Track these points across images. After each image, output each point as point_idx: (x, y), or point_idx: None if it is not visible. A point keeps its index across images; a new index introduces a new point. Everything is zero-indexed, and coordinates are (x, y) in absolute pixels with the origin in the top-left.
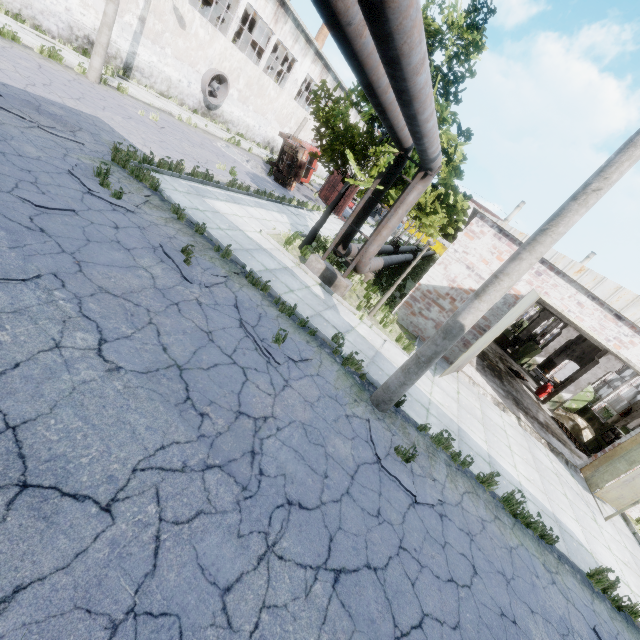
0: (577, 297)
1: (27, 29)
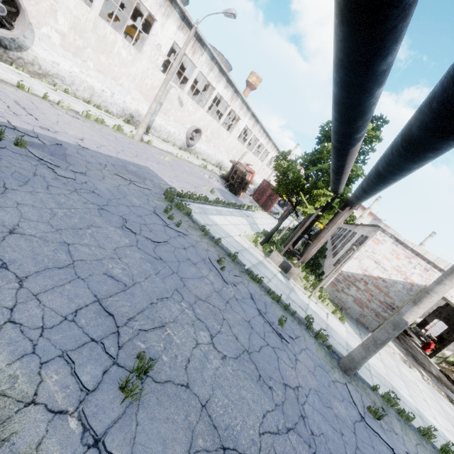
0: None
1: (102, 113)
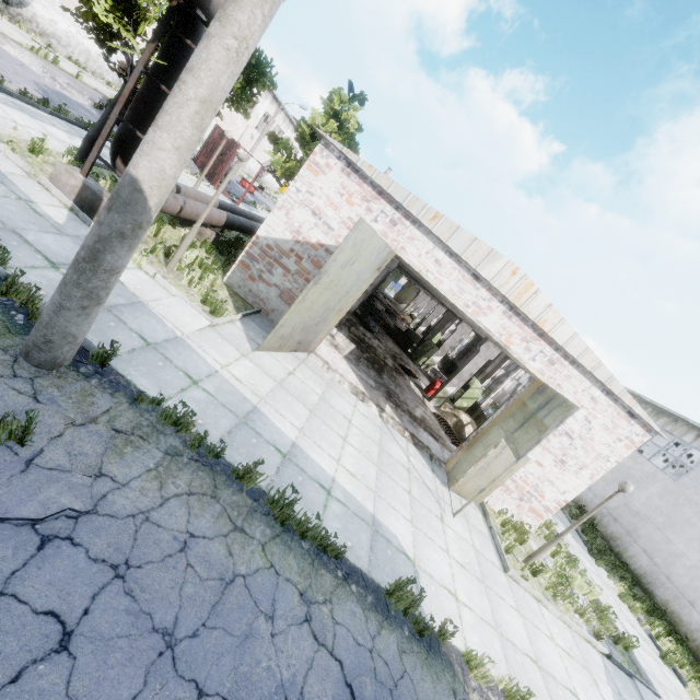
0: (435, 253)
1: None
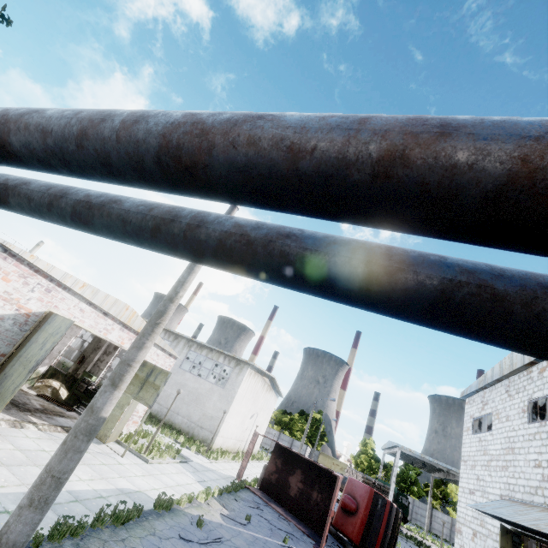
0: (80, 305)
1: None
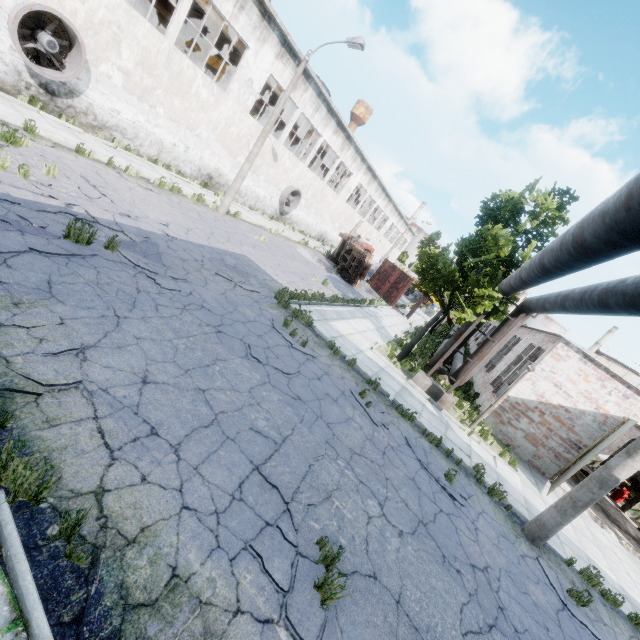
0: None
1: (173, 175)
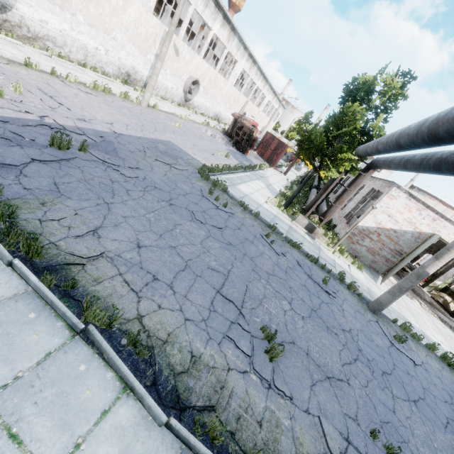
0: None
1: (100, 76)
